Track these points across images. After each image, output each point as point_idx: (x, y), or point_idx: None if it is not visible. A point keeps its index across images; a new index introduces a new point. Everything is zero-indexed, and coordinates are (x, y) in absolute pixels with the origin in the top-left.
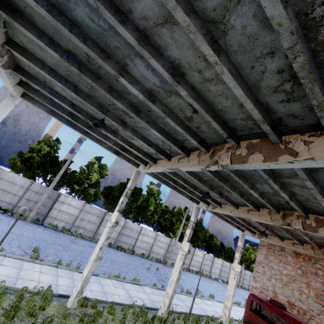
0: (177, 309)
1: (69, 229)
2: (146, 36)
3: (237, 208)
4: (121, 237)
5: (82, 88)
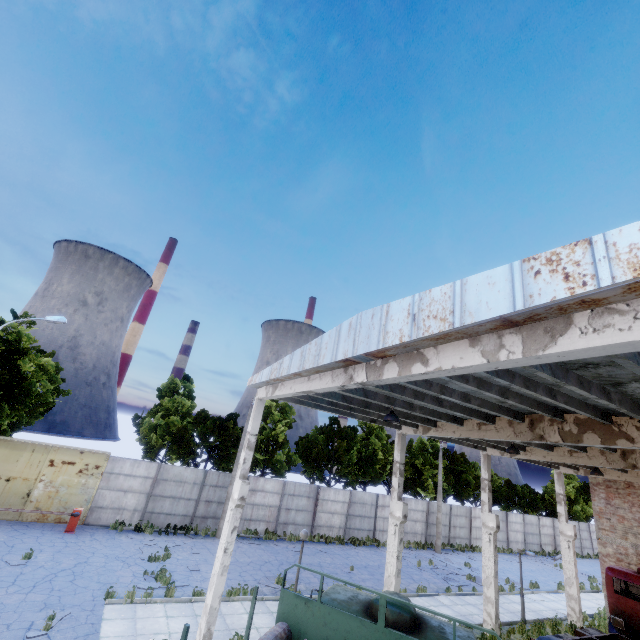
0: (500, 618)
1: (274, 530)
2: (479, 378)
3: (553, 451)
4: (351, 521)
5: (370, 389)
